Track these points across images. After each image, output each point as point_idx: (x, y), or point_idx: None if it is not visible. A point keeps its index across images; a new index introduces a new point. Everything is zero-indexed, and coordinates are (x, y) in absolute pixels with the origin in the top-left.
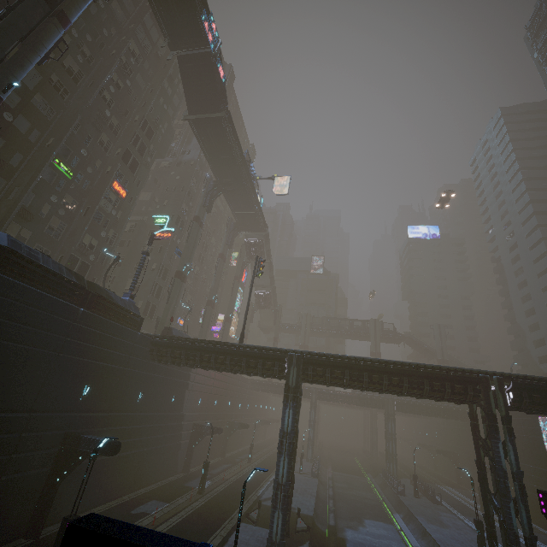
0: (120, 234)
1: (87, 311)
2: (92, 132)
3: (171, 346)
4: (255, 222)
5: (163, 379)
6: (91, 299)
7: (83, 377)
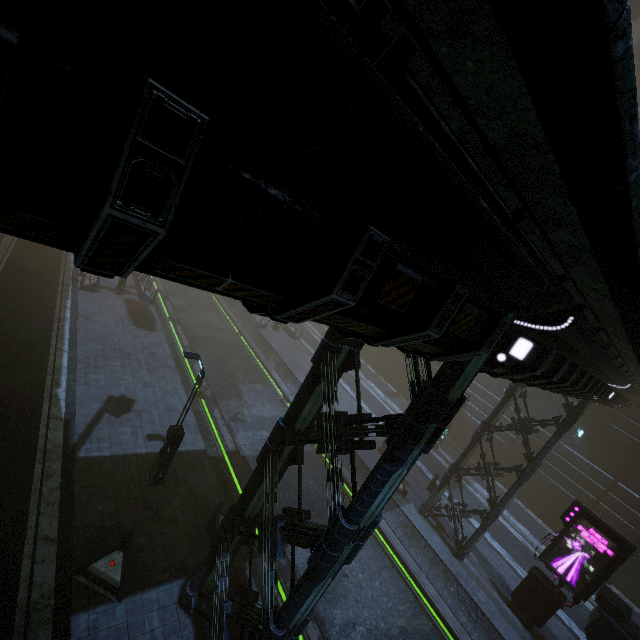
0: None
1: None
2: None
3: None
4: None
5: None
6: None
7: None
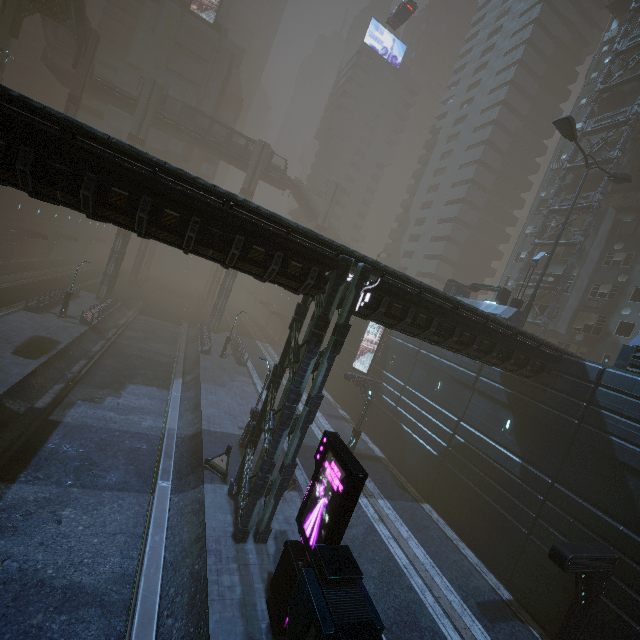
0: None
1: None
2: None
3: None
4: None
5: None
6: None
7: None
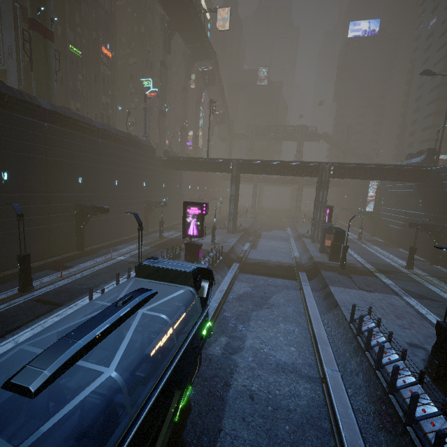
0: (116, 87)
1: (135, 150)
2: (76, 7)
3: (173, 161)
4: (205, 53)
5: (171, 177)
6: (134, 144)
7: (142, 179)
